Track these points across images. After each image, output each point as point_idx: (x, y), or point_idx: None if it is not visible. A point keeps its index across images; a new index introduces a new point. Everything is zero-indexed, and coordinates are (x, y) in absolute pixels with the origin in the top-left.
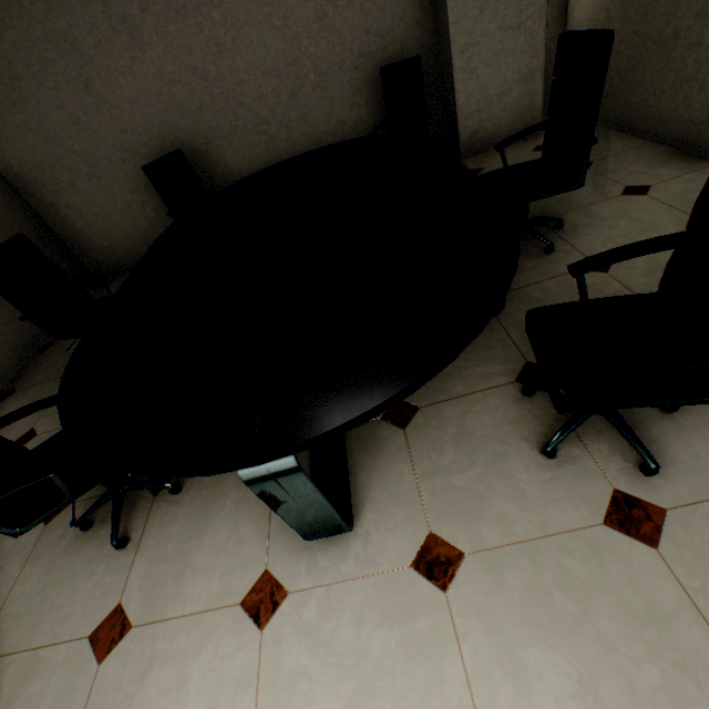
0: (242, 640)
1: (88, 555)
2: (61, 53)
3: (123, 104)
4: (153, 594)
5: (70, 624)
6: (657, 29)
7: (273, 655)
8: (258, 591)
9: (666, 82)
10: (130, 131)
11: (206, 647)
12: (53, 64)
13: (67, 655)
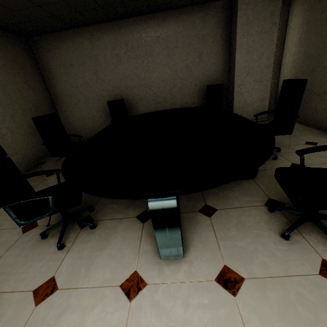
0: (118, 305)
1: (41, 250)
2: (91, 61)
3: (106, 81)
4: (72, 274)
5: (24, 282)
6: (316, 89)
7: (135, 315)
8: (130, 280)
9: (321, 107)
10: (105, 90)
11: (98, 306)
12: (86, 64)
13: (18, 298)
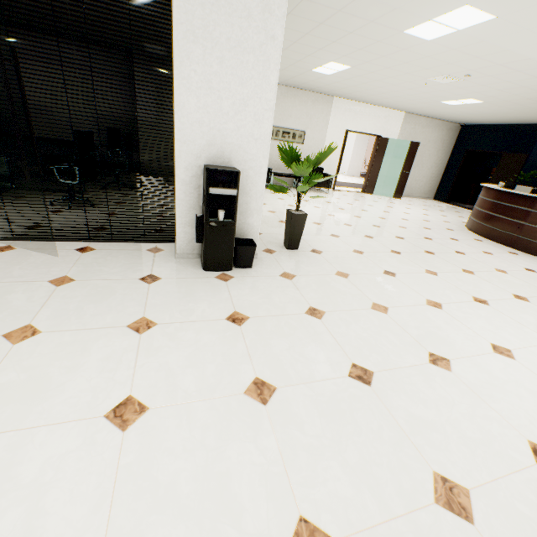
0: None
1: None
2: None
3: None
4: None
5: None
6: None
7: None
8: None
9: None
10: None
11: None
12: None
13: None
